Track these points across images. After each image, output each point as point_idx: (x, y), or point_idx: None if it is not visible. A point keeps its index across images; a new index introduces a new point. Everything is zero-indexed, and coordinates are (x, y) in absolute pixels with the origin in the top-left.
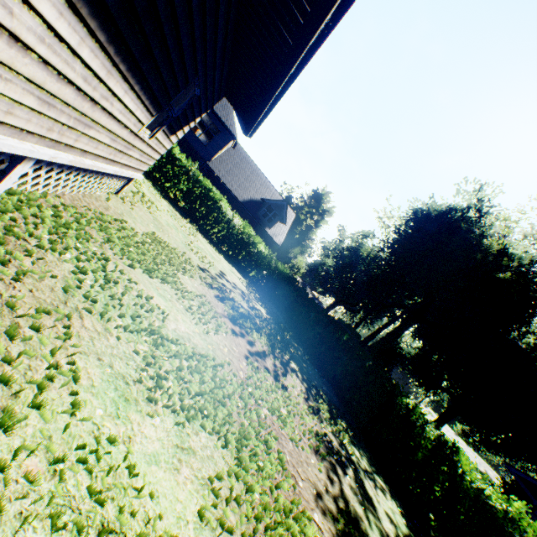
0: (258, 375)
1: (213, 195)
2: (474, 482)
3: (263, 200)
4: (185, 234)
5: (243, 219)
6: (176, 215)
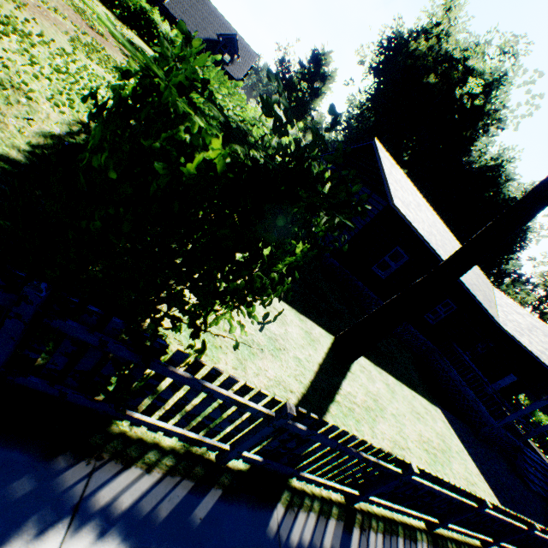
0: None
1: (149, 13)
2: None
3: (218, 38)
4: (118, 25)
5: None
6: (119, 22)
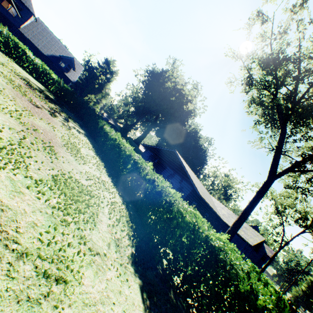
0: (31, 91)
1: (21, 46)
2: (107, 128)
3: (60, 57)
4: (5, 60)
5: (50, 66)
6: (0, 52)
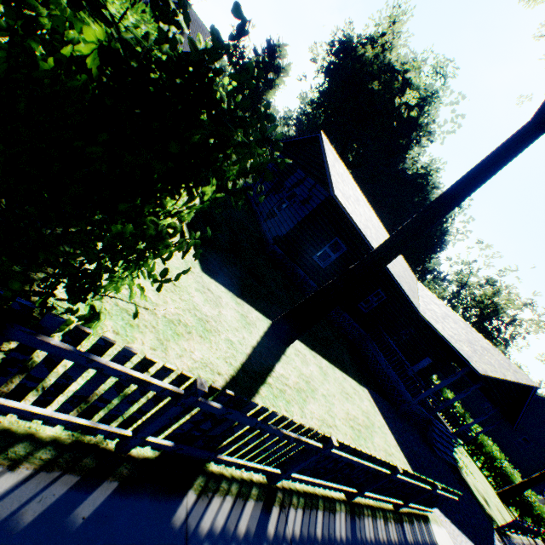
0: None
1: None
2: None
3: None
4: None
5: None
6: None
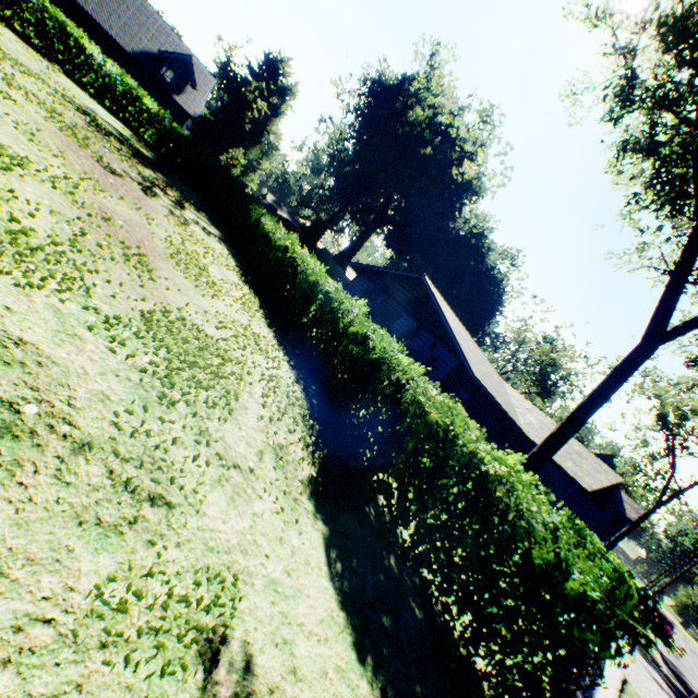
0: (99, 138)
1: (72, 31)
2: (267, 225)
3: (162, 54)
4: (42, 67)
5: (140, 81)
6: (29, 50)
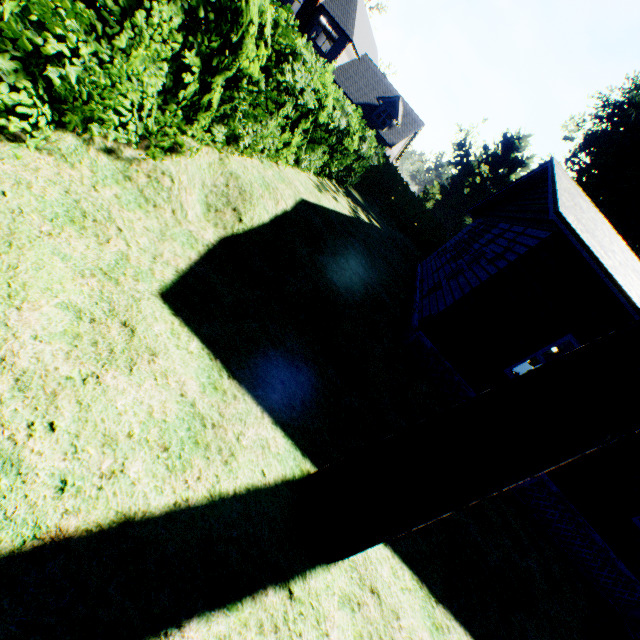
0: None
1: None
2: None
3: (378, 102)
4: None
5: None
6: None
